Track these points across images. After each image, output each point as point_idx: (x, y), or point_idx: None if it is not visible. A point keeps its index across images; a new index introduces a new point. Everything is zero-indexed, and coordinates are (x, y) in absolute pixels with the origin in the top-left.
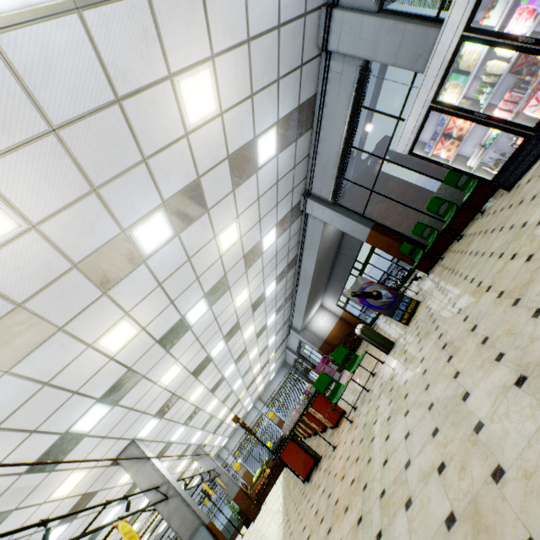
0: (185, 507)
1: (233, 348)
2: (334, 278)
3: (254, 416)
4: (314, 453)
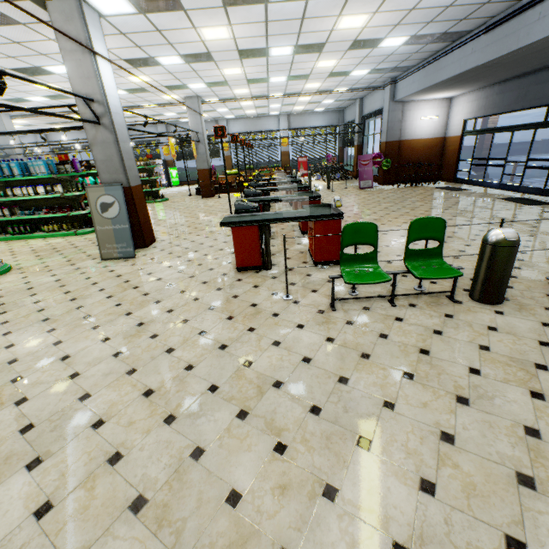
0: (115, 151)
1: (309, 22)
2: (524, 84)
3: (271, 125)
4: (267, 260)
